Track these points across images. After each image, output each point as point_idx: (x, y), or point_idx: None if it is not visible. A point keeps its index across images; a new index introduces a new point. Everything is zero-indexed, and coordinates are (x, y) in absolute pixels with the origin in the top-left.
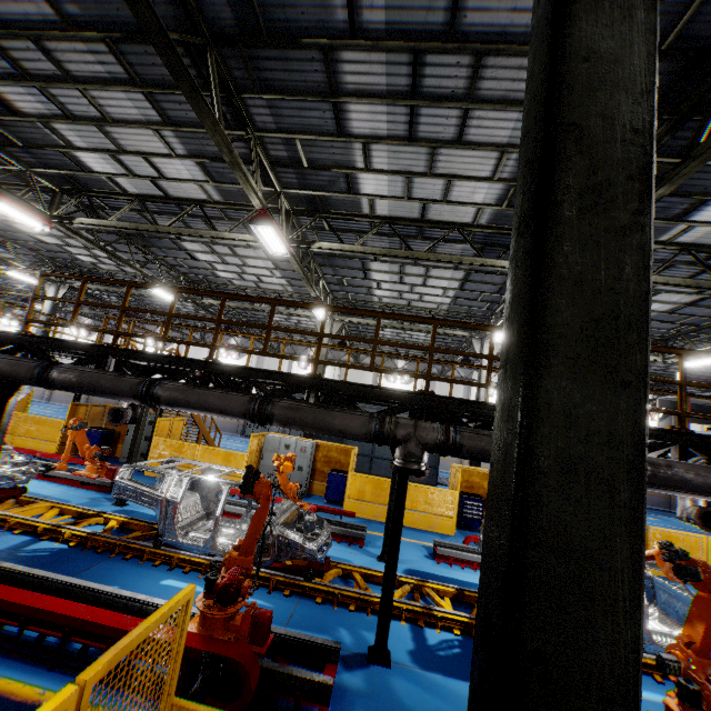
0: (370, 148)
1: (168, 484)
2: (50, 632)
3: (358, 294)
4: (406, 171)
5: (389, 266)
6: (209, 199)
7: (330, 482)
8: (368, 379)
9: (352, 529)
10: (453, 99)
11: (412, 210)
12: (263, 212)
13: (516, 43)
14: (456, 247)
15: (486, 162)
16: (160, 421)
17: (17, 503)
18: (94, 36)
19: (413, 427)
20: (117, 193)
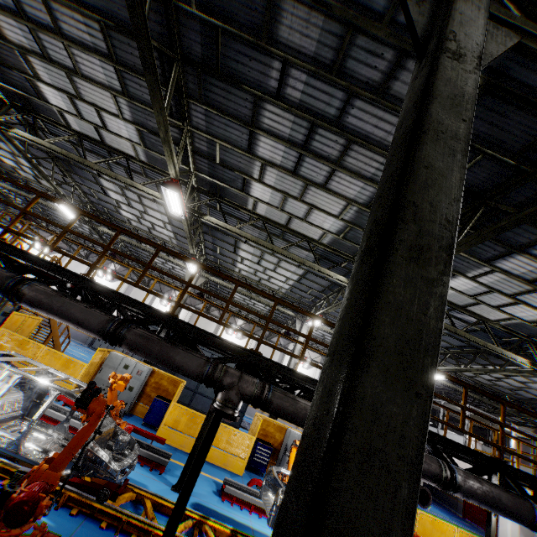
0: (266, 168)
1: None
2: None
3: (225, 262)
4: (285, 191)
5: (254, 249)
6: (136, 157)
7: (153, 407)
8: (211, 327)
9: (158, 454)
10: (328, 160)
11: (281, 218)
12: (175, 181)
13: (372, 144)
14: (303, 252)
15: (337, 205)
16: (16, 315)
17: None
18: (93, 16)
19: (238, 377)
20: (61, 124)
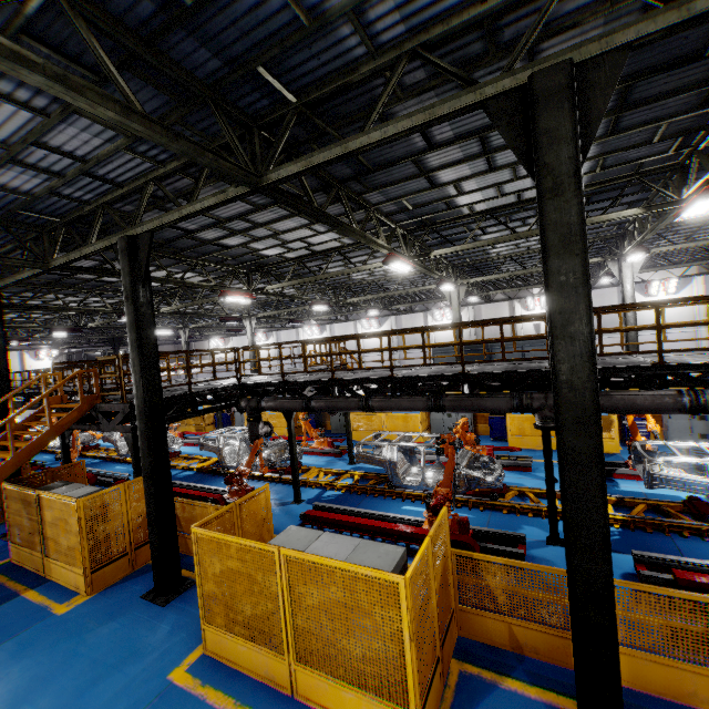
0: (460, 184)
1: (386, 452)
2: (364, 534)
3: (475, 257)
4: (494, 184)
5: (498, 233)
6: (344, 245)
7: (491, 424)
8: (504, 314)
9: (519, 460)
10: None
11: (508, 199)
12: (391, 255)
13: None
14: None
15: None
16: None
17: (300, 471)
18: (273, 207)
19: (544, 399)
20: (283, 261)
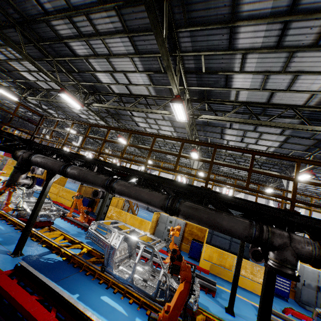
0: (246, 57)
1: (112, 237)
2: None
3: None
4: (266, 71)
5: (237, 131)
6: (149, 94)
7: (192, 246)
8: None
9: (207, 281)
10: None
11: (262, 97)
12: (178, 96)
13: None
14: (285, 121)
15: None
16: (113, 199)
17: (48, 229)
18: (111, 6)
19: (288, 238)
20: (110, 93)
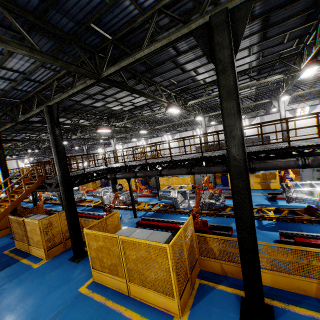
0: (196, 70)
1: (172, 194)
2: (163, 229)
3: (211, 103)
4: (212, 69)
5: None
6: (149, 102)
7: (222, 179)
8: None
9: None
10: None
11: None
12: (168, 105)
13: None
14: (246, 75)
15: (244, 53)
16: None
17: (137, 204)
18: (112, 87)
19: None
20: (123, 112)
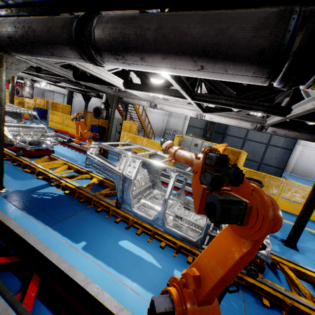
0: None
1: (124, 163)
2: None
3: None
4: None
5: None
6: None
7: None
8: None
9: None
10: None
11: None
12: None
13: None
14: None
15: None
16: (124, 123)
17: (49, 158)
18: None
19: None
20: None
